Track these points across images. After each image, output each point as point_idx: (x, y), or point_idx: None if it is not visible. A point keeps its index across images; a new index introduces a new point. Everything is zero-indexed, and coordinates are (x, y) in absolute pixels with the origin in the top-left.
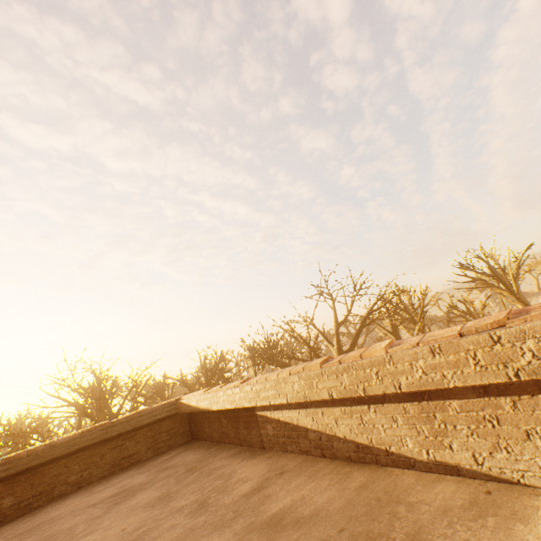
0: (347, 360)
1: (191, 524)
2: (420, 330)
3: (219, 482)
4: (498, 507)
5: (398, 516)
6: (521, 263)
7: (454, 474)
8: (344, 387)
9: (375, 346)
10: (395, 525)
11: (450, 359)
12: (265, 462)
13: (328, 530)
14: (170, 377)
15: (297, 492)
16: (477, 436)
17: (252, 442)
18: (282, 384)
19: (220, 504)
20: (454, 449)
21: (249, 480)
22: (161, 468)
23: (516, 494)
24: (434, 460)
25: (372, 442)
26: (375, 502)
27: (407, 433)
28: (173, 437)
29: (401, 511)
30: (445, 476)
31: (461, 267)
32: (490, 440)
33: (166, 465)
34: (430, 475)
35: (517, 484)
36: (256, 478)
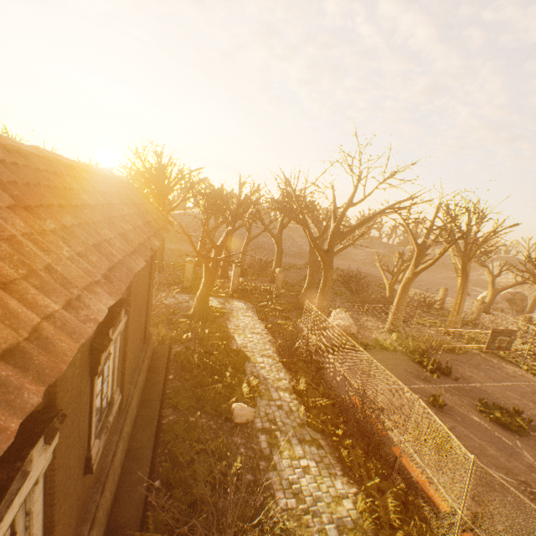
0: None
1: None
2: (463, 261)
3: None
4: None
5: None
6: None
7: None
8: None
9: None
10: None
11: None
12: None
13: None
14: (212, 186)
15: None
16: None
17: None
18: None
19: None
20: None
21: None
22: None
23: None
24: None
25: None
26: None
27: None
28: None
29: None
30: None
31: None
32: None
33: None
34: None
35: None
36: None
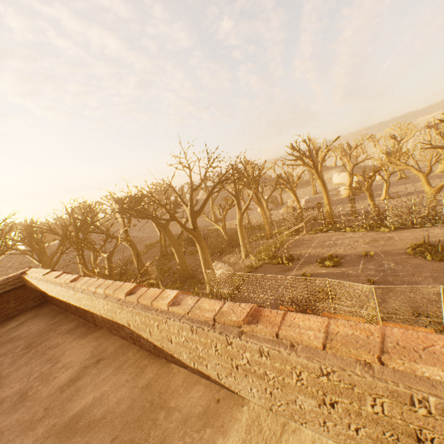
0: (143, 302)
1: (4, 424)
2: (255, 193)
3: (47, 367)
4: (217, 418)
5: (156, 424)
6: (328, 150)
7: (207, 379)
8: (137, 324)
9: (165, 295)
10: (151, 434)
11: (202, 340)
12: (91, 345)
13: (105, 438)
14: (35, 226)
15: (101, 387)
16: (221, 366)
17: (88, 319)
18: (96, 302)
19: (37, 398)
20: (208, 367)
21: (71, 368)
22: (4, 341)
23: (231, 405)
24: (198, 369)
25: (164, 347)
26: (149, 406)
27: (184, 350)
28: (24, 303)
29: (160, 418)
30: (202, 379)
31: (292, 148)
32: (227, 371)
33: (11, 336)
34: (194, 377)
35: (236, 394)
36: (78, 365)
